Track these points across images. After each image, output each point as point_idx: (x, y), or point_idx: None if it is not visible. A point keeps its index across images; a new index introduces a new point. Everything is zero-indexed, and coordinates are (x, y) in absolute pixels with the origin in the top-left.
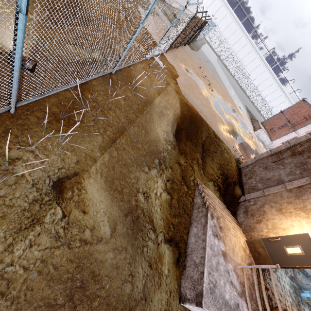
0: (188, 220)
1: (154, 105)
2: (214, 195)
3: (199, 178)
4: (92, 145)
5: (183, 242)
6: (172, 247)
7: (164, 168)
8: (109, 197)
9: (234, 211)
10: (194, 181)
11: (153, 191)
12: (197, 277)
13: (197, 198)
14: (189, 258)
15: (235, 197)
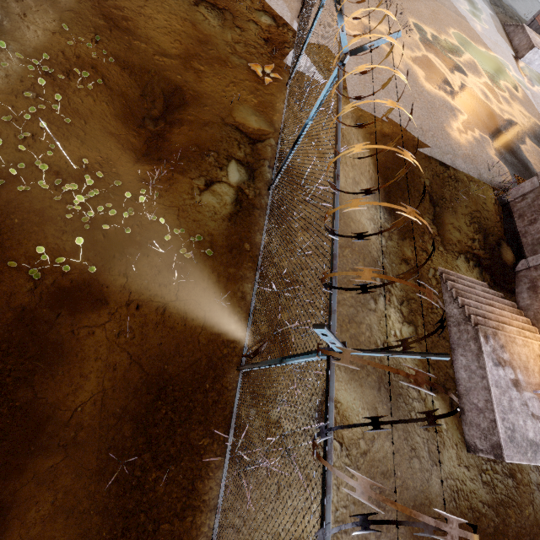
0: (447, 346)
1: (342, 193)
2: (470, 280)
3: (441, 265)
4: (314, 340)
5: (450, 381)
6: (440, 394)
7: (390, 285)
8: (356, 385)
9: (510, 289)
10: (435, 275)
11: (390, 334)
12: (486, 425)
13: (450, 307)
14: (466, 400)
15: (508, 265)
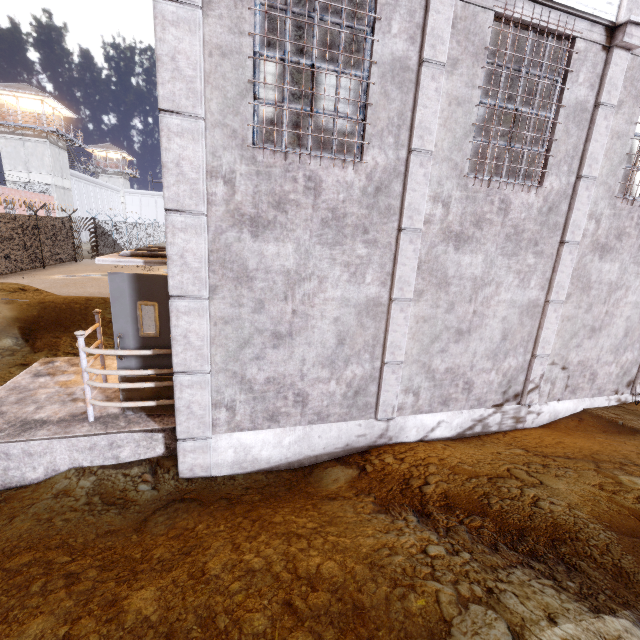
0: None
1: None
2: None
3: None
4: None
5: None
6: None
7: None
8: None
9: None
10: None
11: None
12: None
13: None
14: None
15: None
